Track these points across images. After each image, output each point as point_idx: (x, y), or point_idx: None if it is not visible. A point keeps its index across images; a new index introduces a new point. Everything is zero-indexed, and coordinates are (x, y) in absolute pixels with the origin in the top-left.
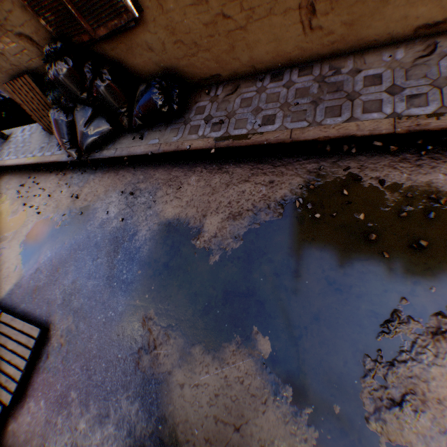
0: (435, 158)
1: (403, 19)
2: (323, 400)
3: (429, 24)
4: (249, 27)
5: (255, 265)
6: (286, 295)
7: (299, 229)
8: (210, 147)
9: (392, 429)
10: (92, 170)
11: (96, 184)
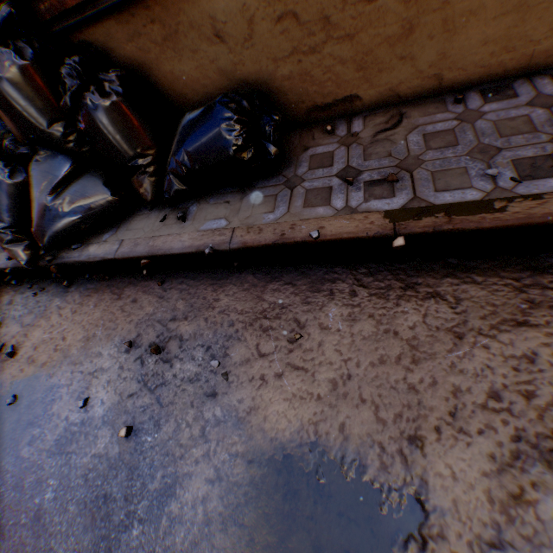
0: None
1: None
2: None
3: None
4: None
5: None
6: None
7: None
8: (380, 232)
9: None
10: (60, 286)
11: (63, 321)
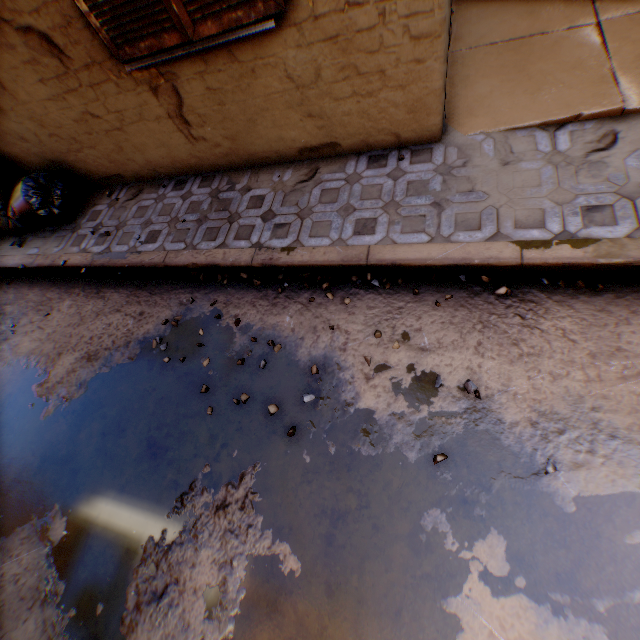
0: (291, 297)
1: (281, 139)
2: (91, 599)
3: (310, 147)
4: (127, 129)
5: (89, 421)
6: (104, 461)
7: (146, 376)
8: (87, 264)
9: (143, 630)
10: None
11: None
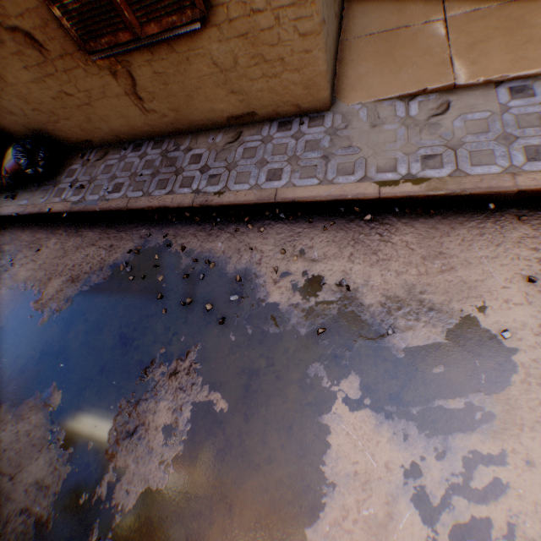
0: (222, 228)
1: (213, 110)
2: (84, 441)
3: (235, 116)
4: (94, 104)
5: (75, 325)
6: (88, 351)
7: (117, 290)
8: (67, 210)
9: (121, 456)
10: None
11: None
